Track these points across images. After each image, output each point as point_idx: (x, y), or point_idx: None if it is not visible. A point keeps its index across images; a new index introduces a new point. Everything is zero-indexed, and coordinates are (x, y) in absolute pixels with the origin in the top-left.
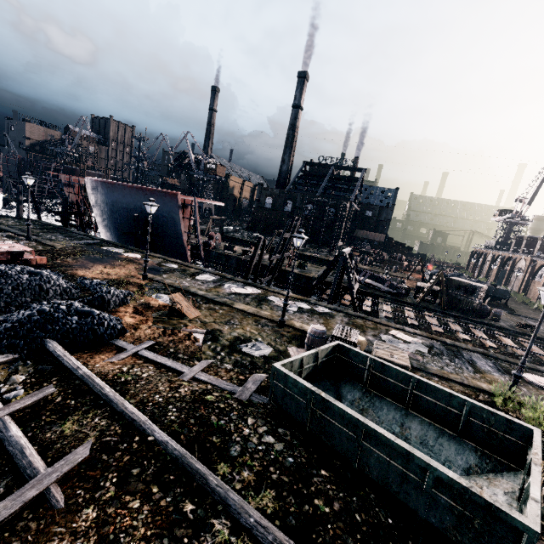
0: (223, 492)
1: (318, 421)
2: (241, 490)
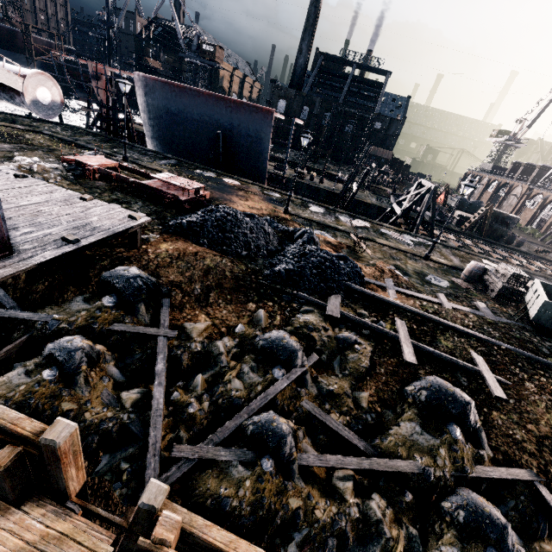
0: None
1: None
2: None
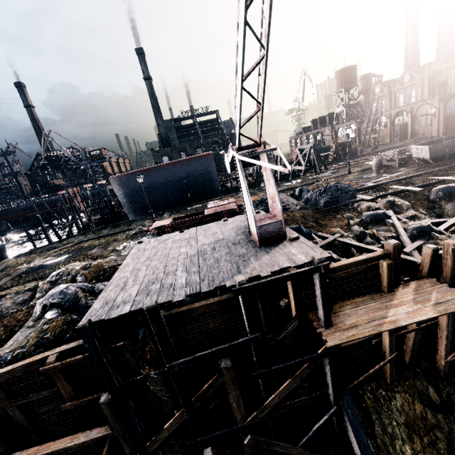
0: None
1: (452, 149)
2: None
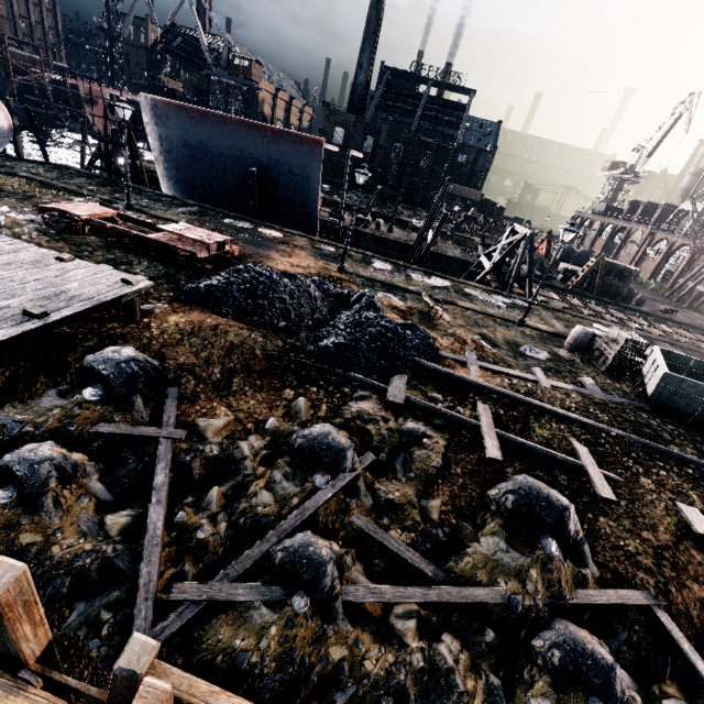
0: (699, 461)
1: None
2: (699, 459)
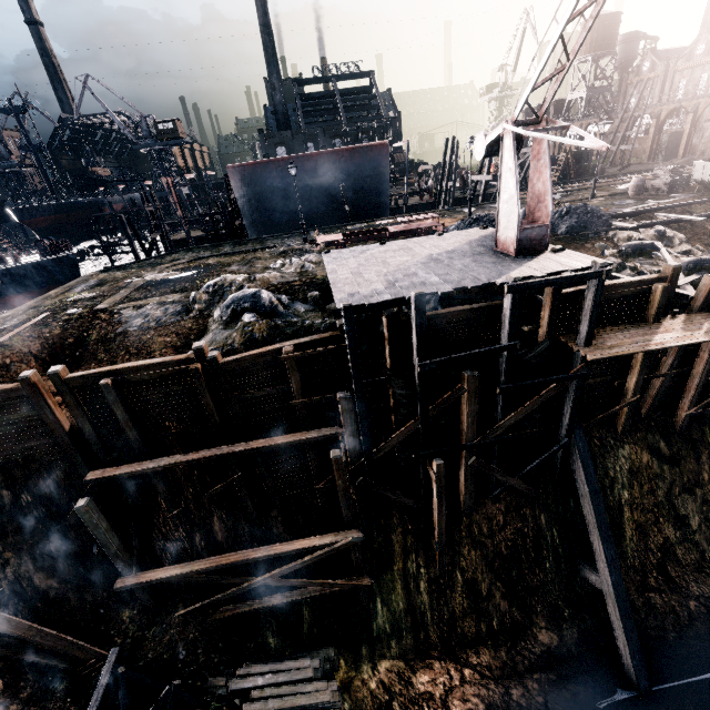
0: None
1: None
2: None
